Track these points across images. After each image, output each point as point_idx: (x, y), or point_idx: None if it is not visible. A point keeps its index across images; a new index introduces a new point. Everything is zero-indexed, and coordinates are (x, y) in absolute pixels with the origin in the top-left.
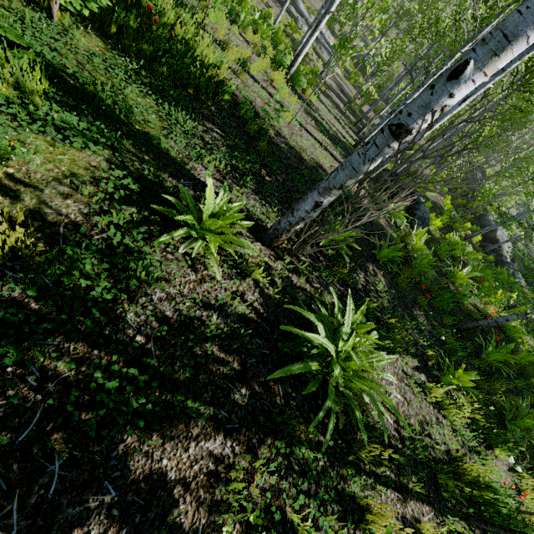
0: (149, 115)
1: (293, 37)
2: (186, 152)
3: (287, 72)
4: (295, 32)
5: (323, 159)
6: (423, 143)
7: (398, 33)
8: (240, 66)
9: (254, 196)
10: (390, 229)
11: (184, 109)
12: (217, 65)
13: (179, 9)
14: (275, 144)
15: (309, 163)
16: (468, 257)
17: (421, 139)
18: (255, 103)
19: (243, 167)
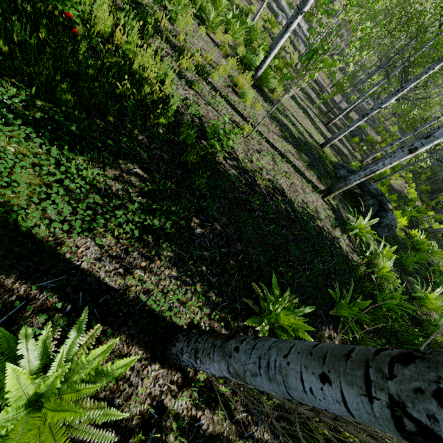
0: (14, 175)
1: (271, 32)
2: (63, 226)
3: (254, 73)
4: (274, 27)
5: (282, 178)
6: (390, 127)
7: (373, 25)
8: (198, 73)
9: (170, 269)
10: (354, 252)
11: (88, 151)
12: (161, 78)
13: (123, 14)
14: (222, 172)
15: (264, 189)
16: (433, 256)
17: (388, 124)
18: (206, 118)
19: (161, 225)
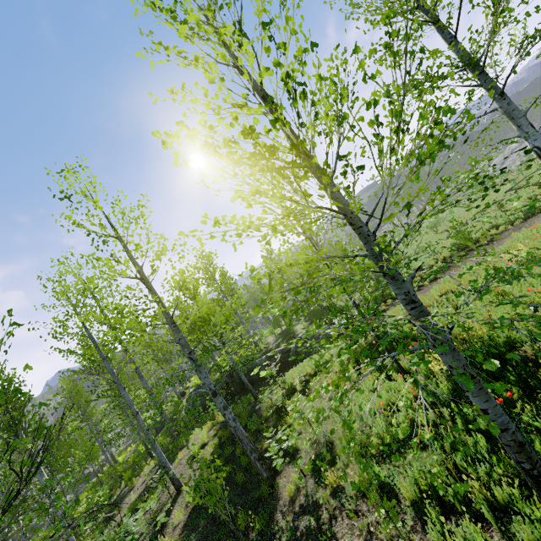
0: None
1: None
2: None
3: None
4: None
5: None
6: None
7: None
8: None
9: None
10: None
11: None
12: None
13: None
14: None
15: None
16: None
17: None
18: None
19: None
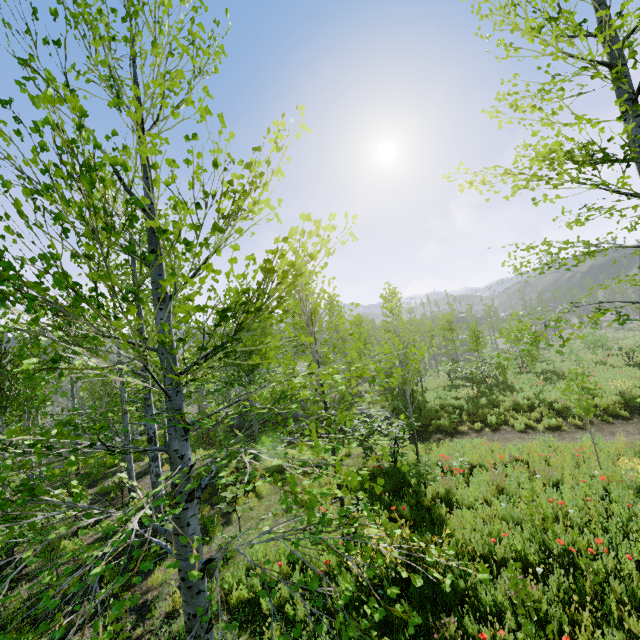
0: None
1: None
2: None
3: None
4: None
5: None
6: None
7: None
8: None
9: None
10: None
11: None
12: None
13: None
14: None
15: None
16: None
17: None
18: None
19: None
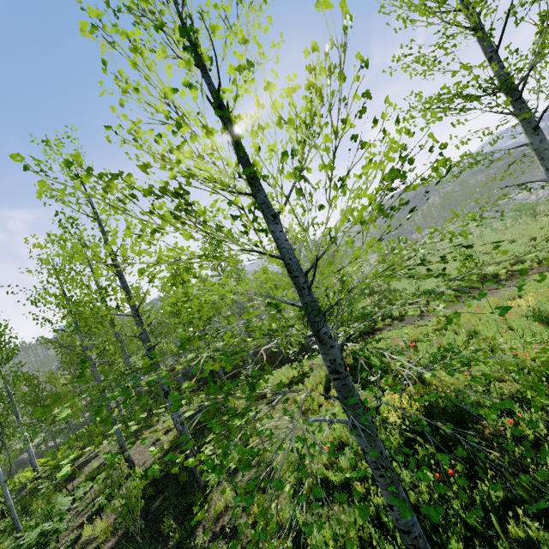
0: None
1: None
2: None
3: None
4: None
5: None
6: None
7: None
8: None
9: None
10: None
11: None
12: None
13: None
14: None
15: None
16: None
17: None
18: None
19: None
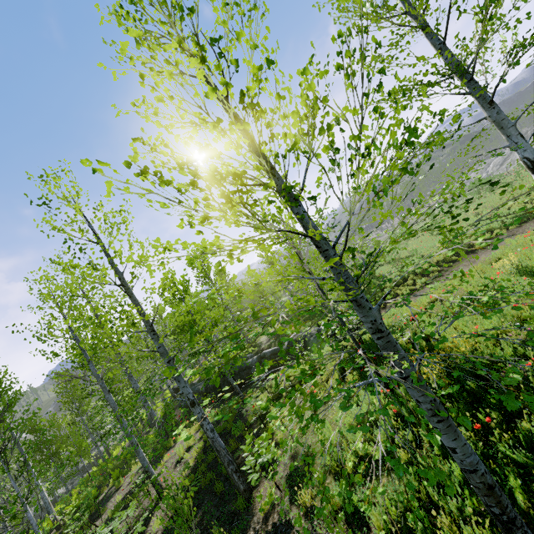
0: None
1: None
2: None
3: None
4: None
5: None
6: None
7: None
8: None
9: None
10: None
11: None
12: None
13: None
14: None
15: None
16: None
17: None
18: None
19: None
